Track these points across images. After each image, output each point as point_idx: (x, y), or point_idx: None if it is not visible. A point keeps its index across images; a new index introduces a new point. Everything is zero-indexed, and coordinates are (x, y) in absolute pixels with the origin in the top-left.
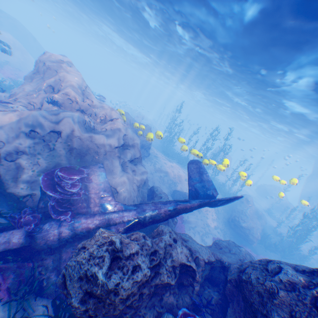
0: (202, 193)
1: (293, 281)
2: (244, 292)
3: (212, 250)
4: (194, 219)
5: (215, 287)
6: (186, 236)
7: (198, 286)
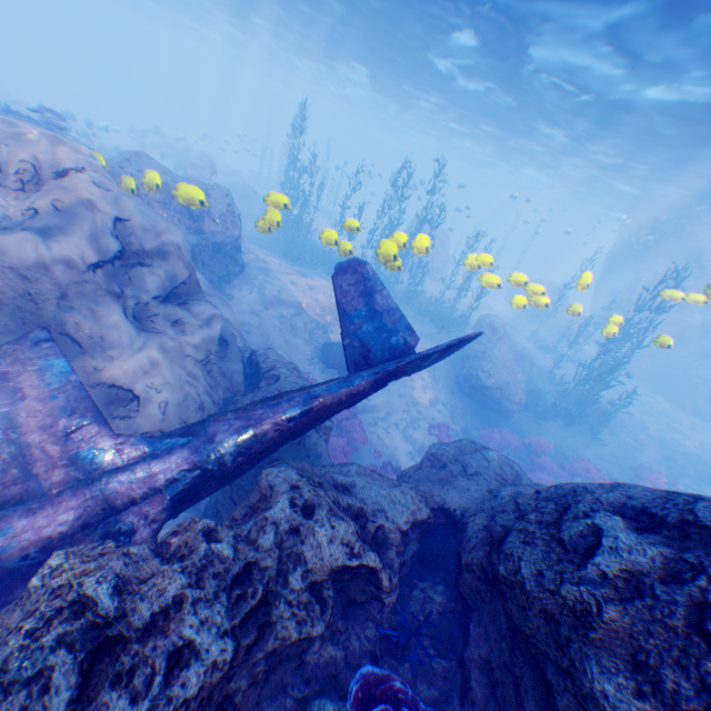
0: (381, 348)
1: (638, 571)
2: (508, 609)
3: (422, 485)
4: (382, 399)
5: (438, 573)
6: (349, 474)
7: (396, 596)
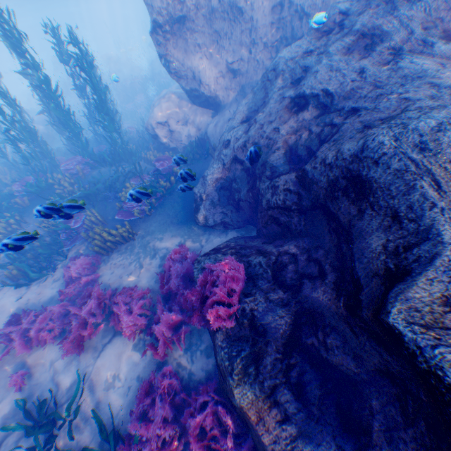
0: None
1: None
2: None
3: None
4: None
5: None
6: None
7: None
